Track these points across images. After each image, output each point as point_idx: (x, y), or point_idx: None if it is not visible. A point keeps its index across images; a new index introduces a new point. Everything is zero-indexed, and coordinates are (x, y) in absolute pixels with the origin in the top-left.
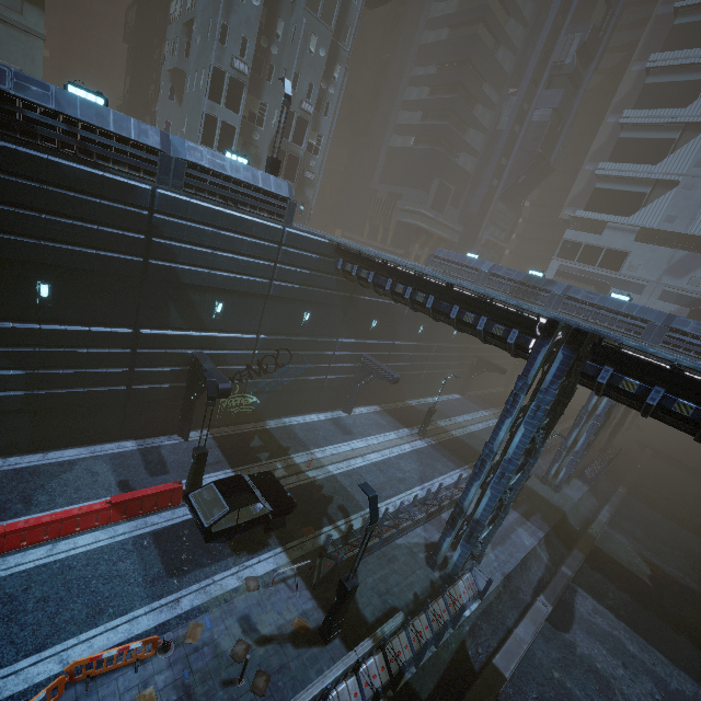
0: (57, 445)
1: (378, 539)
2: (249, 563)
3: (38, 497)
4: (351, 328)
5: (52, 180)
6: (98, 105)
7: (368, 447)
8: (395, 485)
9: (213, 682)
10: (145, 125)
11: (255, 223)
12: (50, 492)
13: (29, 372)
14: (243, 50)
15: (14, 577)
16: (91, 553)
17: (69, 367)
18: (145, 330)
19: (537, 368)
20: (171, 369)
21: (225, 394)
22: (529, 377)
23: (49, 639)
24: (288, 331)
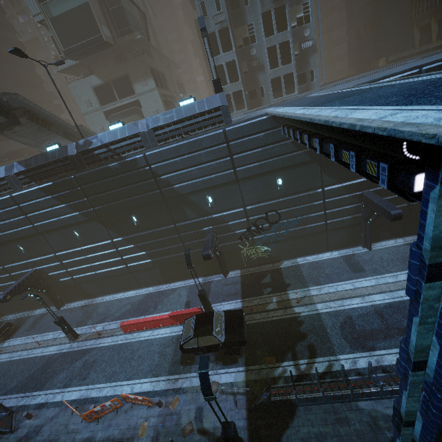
0: (173, 280)
1: (321, 394)
2: (219, 371)
3: (159, 306)
4: (335, 174)
5: (111, 174)
6: (113, 130)
7: (376, 286)
8: (393, 336)
9: (168, 439)
10: (131, 124)
11: (202, 139)
12: (163, 304)
13: (147, 252)
14: (218, 5)
15: (138, 342)
16: (161, 339)
17: (160, 247)
18: (178, 224)
19: (429, 234)
20: (201, 240)
21: (207, 258)
22: (423, 250)
23: (133, 376)
24: (268, 197)
